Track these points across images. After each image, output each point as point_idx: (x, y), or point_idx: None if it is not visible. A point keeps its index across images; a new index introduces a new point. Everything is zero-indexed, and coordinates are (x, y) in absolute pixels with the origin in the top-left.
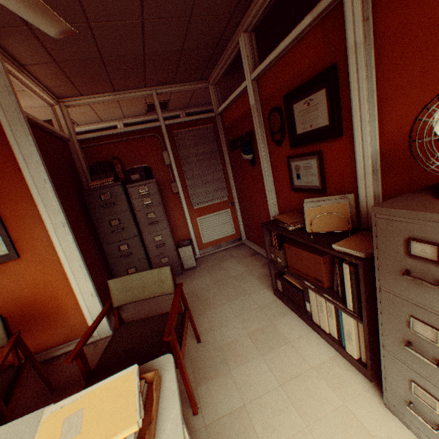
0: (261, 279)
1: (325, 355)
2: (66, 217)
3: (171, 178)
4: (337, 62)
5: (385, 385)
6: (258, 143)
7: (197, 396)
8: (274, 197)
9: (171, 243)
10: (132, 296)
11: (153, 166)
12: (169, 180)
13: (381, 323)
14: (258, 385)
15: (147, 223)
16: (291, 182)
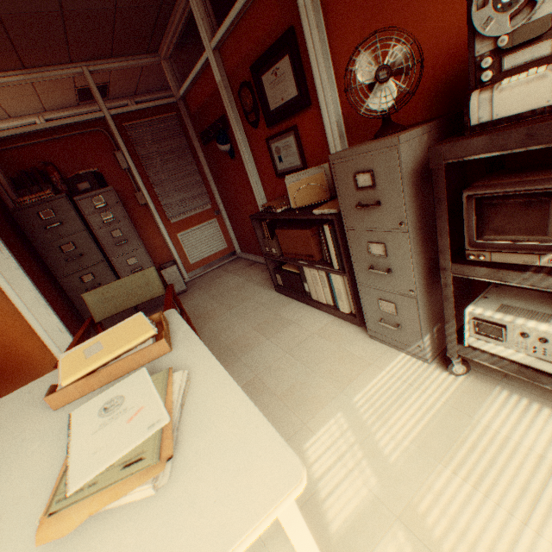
0: (262, 283)
1: (325, 322)
2: (0, 237)
3: (134, 186)
4: (294, 25)
5: (366, 317)
6: (233, 128)
7: None
8: (261, 191)
9: (150, 265)
10: (117, 307)
11: (106, 172)
12: (131, 189)
13: (354, 262)
14: (268, 359)
15: (114, 244)
16: (275, 168)
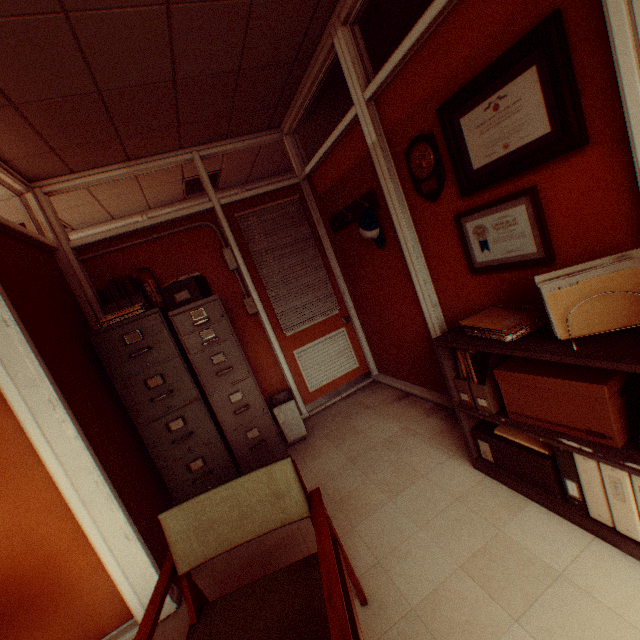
0: (435, 441)
1: None
2: (58, 387)
3: (242, 290)
4: (562, 6)
5: None
6: (390, 205)
7: None
8: (431, 293)
9: (259, 401)
10: (218, 541)
11: (210, 275)
12: (238, 294)
13: None
14: None
15: (214, 373)
16: (470, 259)
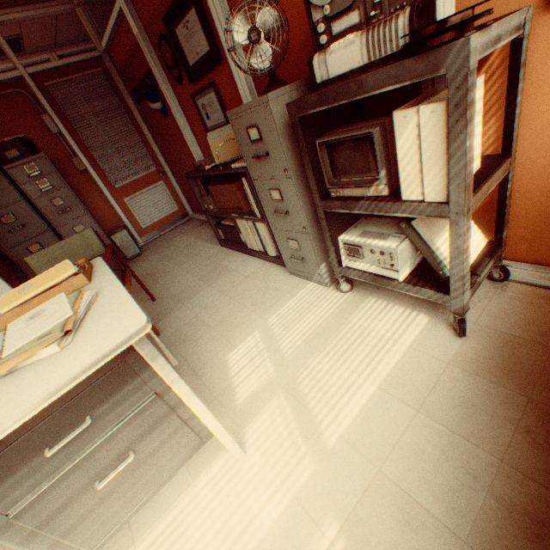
0: (210, 240)
1: (258, 266)
2: None
3: (69, 151)
4: None
5: (283, 257)
6: (160, 85)
7: (158, 328)
8: (198, 150)
9: (99, 231)
10: None
11: (36, 138)
12: (67, 155)
13: (265, 208)
14: (208, 301)
15: (57, 212)
16: (205, 126)
